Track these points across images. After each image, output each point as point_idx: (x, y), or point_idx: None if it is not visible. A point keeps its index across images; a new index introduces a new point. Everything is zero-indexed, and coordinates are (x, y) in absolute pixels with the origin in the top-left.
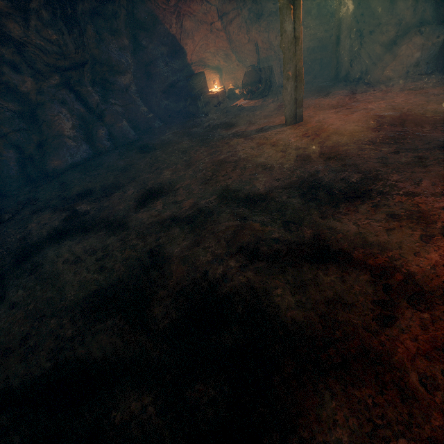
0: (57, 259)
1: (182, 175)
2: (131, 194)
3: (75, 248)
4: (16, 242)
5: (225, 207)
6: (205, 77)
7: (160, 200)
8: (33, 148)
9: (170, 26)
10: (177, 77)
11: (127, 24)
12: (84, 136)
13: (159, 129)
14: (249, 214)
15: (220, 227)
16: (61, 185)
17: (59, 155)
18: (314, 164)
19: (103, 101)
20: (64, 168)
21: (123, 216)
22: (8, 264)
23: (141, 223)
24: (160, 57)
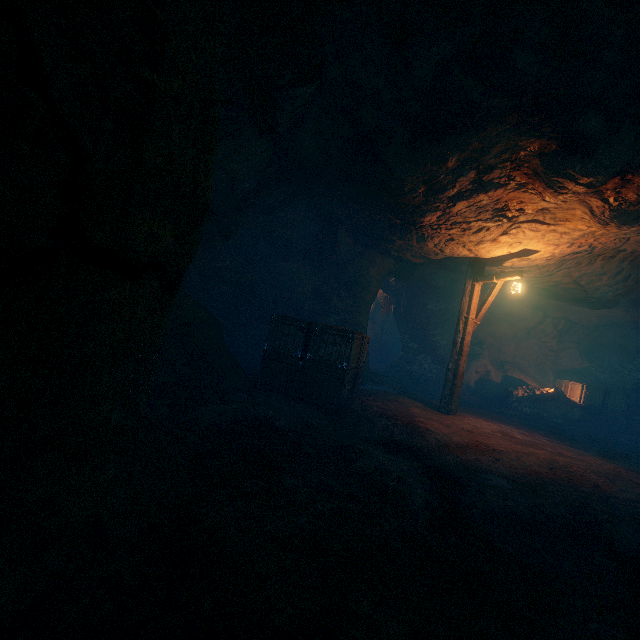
0: None
1: None
2: None
3: None
4: None
5: None
6: None
7: None
8: None
9: None
10: None
11: None
12: None
13: None
14: None
15: None
16: None
17: None
18: None
19: None
20: None
21: None
22: None
23: None
24: None
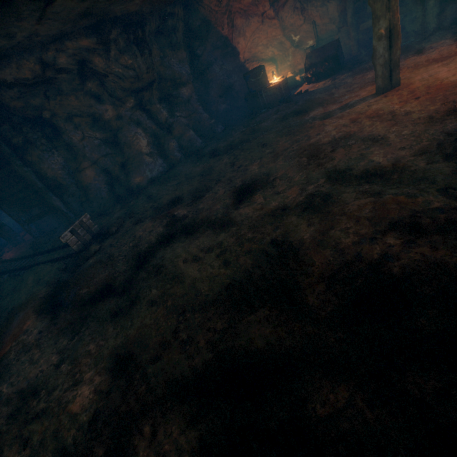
0: (176, 259)
1: (271, 167)
2: (223, 194)
3: (189, 248)
4: (131, 250)
5: (343, 188)
6: (264, 69)
7: (258, 193)
8: (118, 170)
9: (222, 28)
10: (232, 78)
11: (184, 36)
12: (158, 151)
13: (222, 133)
14: (381, 189)
15: (350, 207)
16: (148, 198)
17: (140, 171)
18: (446, 123)
19: (170, 115)
20: (145, 184)
21: (223, 214)
22: (130, 269)
23: (248, 217)
24: (214, 62)
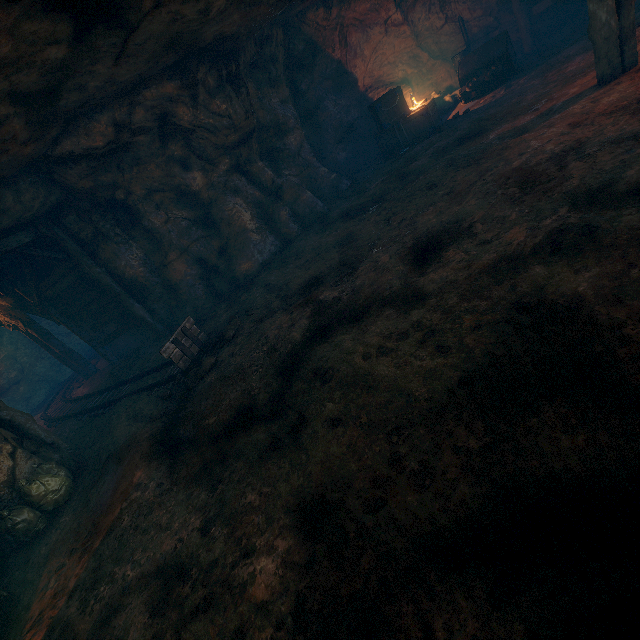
0: (349, 356)
1: (458, 211)
2: (388, 260)
3: (364, 338)
4: (267, 355)
5: (612, 211)
6: (400, 92)
7: (450, 249)
8: (216, 257)
9: (332, 49)
10: (352, 115)
11: (285, 67)
12: (265, 226)
13: (350, 189)
14: None
15: None
16: (266, 288)
17: (247, 255)
18: None
19: (276, 175)
20: (255, 271)
21: (401, 286)
22: (274, 382)
23: (449, 282)
24: (325, 97)
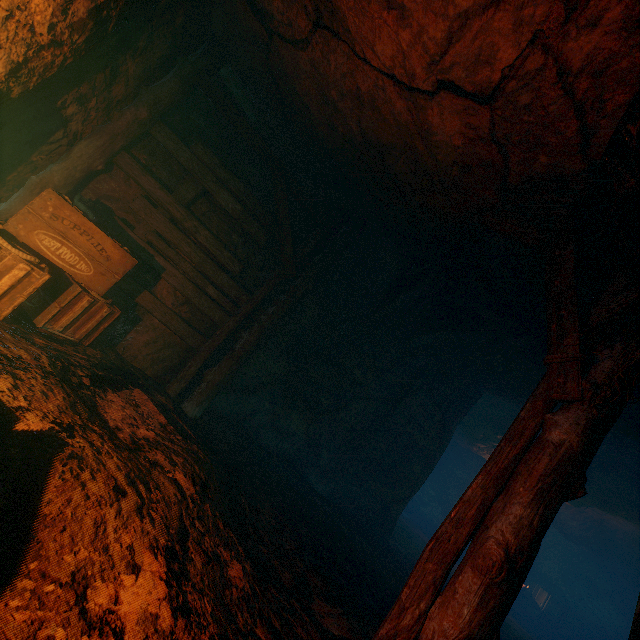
0: None
1: None
2: None
3: None
4: None
5: None
6: None
7: None
8: None
9: None
10: None
11: None
12: None
13: None
14: None
15: None
16: None
17: None
18: None
19: None
20: None
21: None
22: None
23: None
24: None
